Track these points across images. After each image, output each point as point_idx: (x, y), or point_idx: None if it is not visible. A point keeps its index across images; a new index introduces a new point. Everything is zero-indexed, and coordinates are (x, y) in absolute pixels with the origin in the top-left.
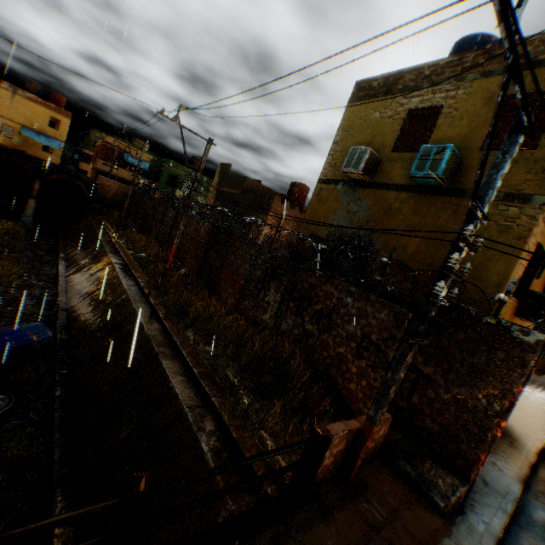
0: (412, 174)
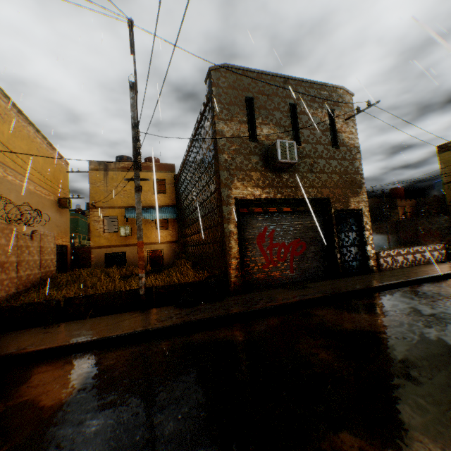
0: None
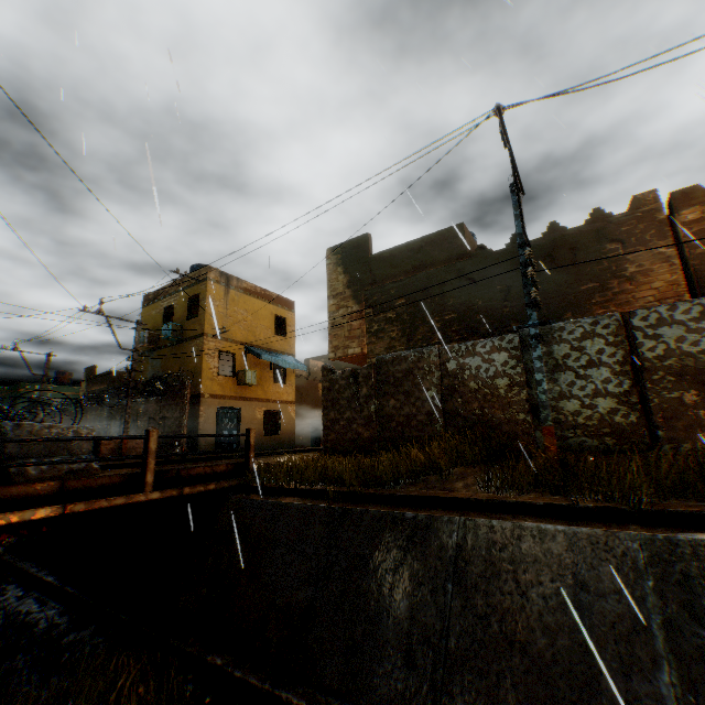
0: (163, 338)
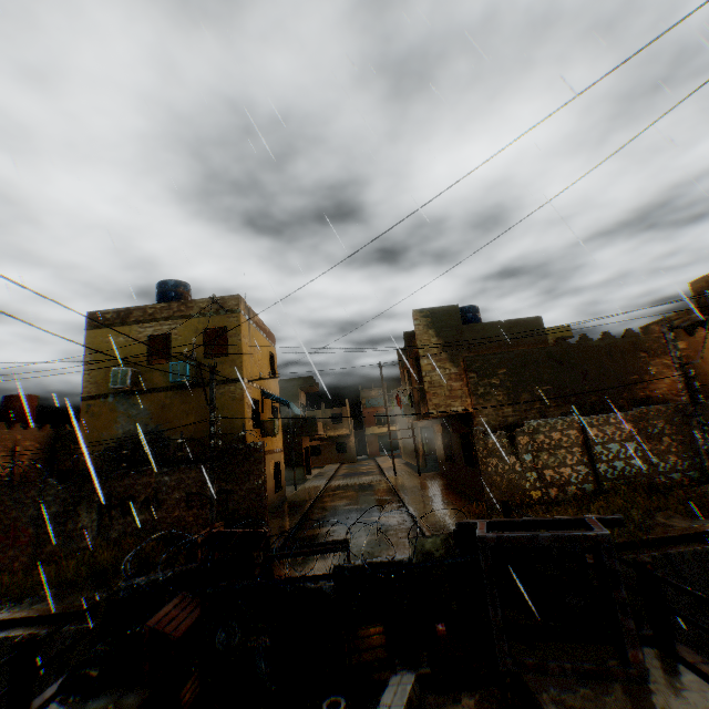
0: (172, 381)
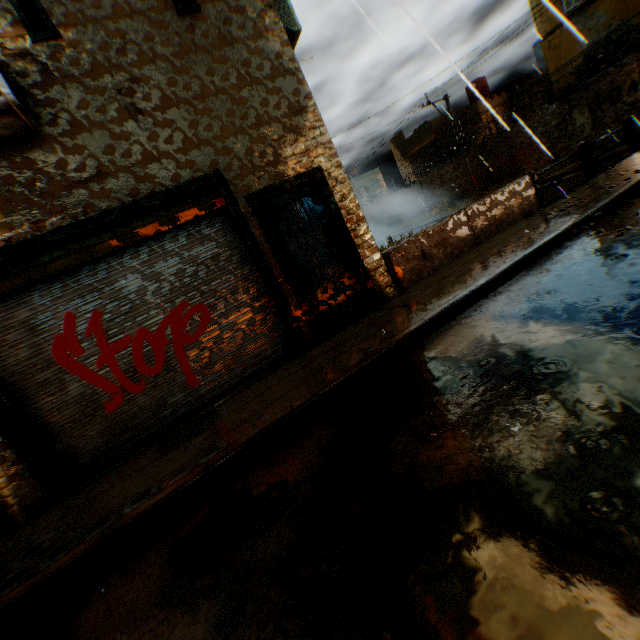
0: None
